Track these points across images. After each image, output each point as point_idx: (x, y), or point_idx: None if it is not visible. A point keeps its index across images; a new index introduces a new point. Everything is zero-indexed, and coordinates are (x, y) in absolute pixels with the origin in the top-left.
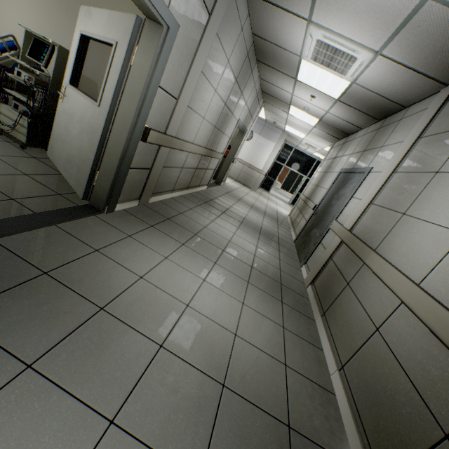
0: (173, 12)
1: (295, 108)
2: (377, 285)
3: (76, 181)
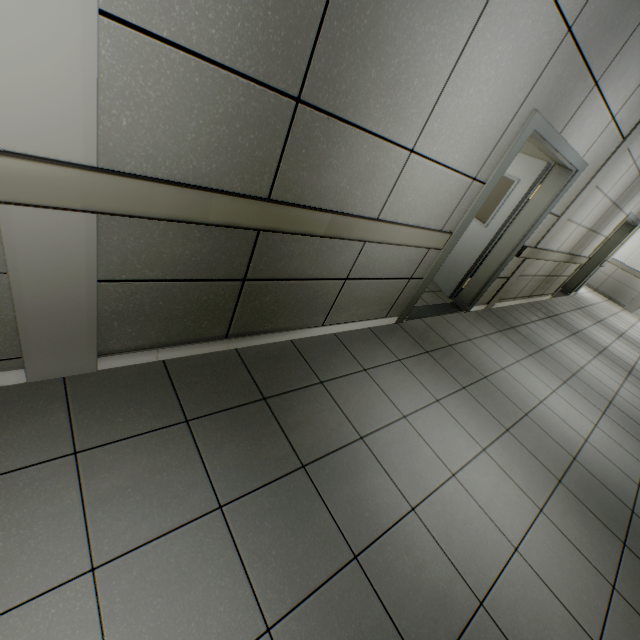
0: (585, 158)
1: None
2: None
3: (443, 282)
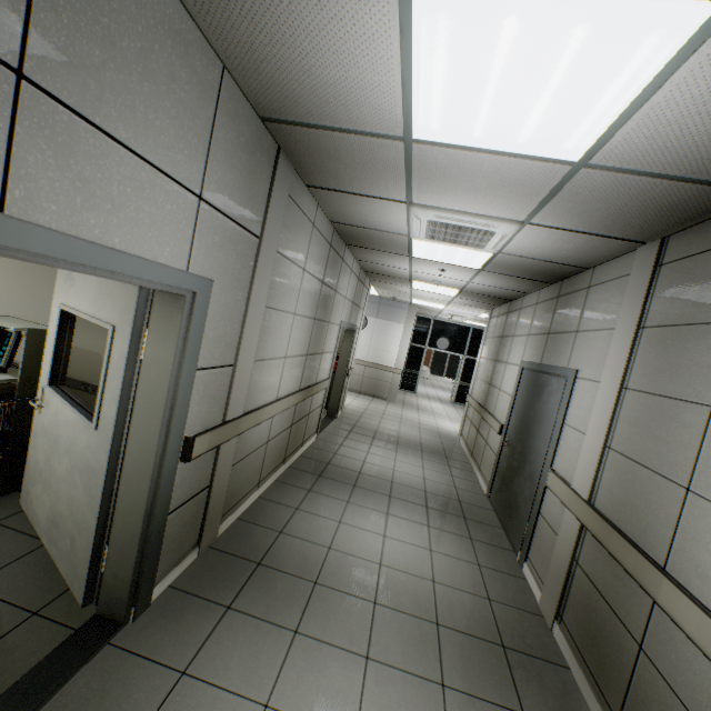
0: (198, 269)
1: (419, 282)
2: None
3: (69, 565)
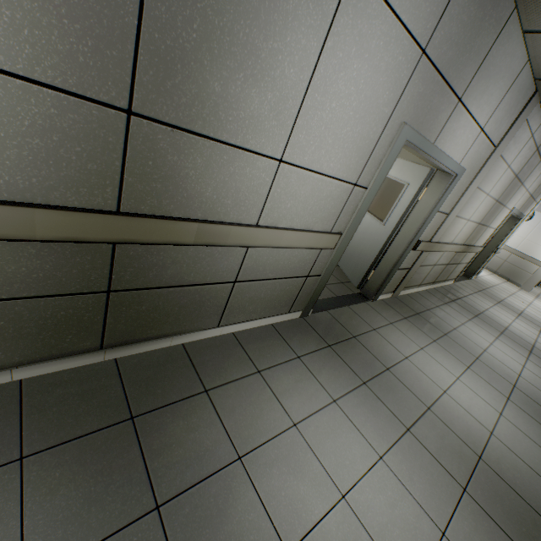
0: (462, 164)
1: None
2: None
3: (352, 274)
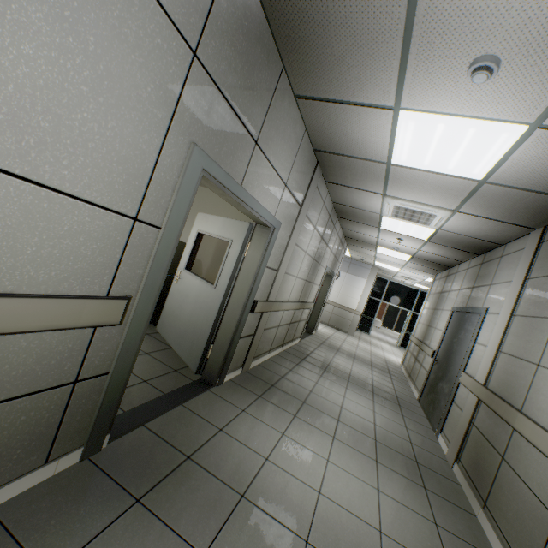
0: (277, 217)
1: (382, 247)
2: (537, 456)
3: (188, 355)
